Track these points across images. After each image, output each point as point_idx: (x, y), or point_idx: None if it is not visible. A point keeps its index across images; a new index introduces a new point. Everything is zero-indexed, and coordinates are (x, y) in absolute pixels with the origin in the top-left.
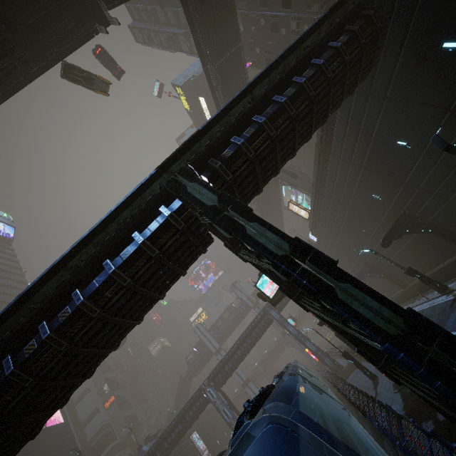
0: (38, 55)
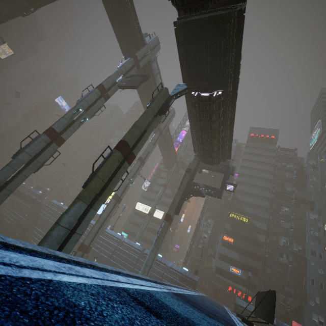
0: (225, 81)
